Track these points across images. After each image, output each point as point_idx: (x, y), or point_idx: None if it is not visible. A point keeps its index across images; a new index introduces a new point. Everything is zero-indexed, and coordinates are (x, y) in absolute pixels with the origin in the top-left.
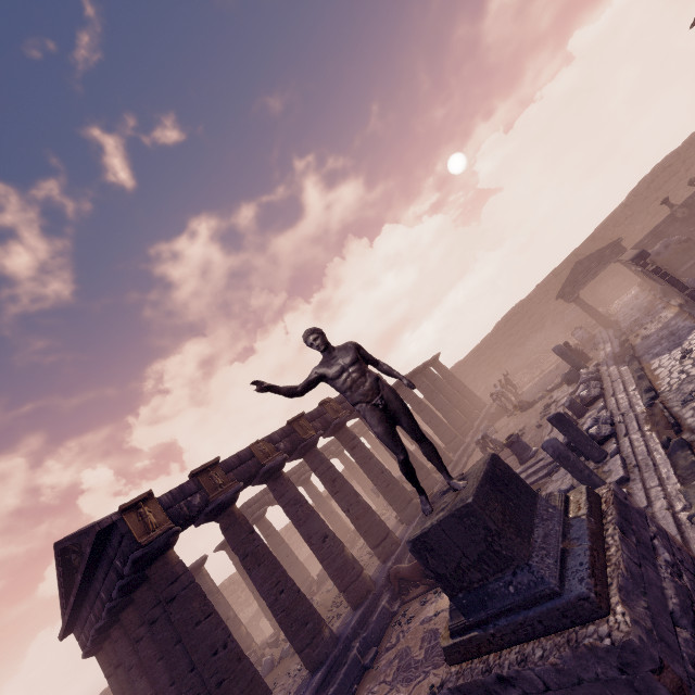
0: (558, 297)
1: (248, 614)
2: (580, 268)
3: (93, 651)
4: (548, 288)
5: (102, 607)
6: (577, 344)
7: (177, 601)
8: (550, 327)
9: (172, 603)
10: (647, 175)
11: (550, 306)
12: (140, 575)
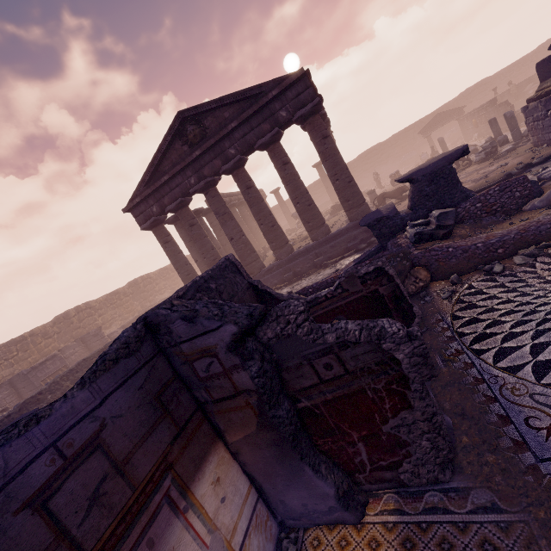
0: (422, 131)
1: (162, 298)
2: (438, 118)
3: (156, 223)
4: (399, 138)
5: (222, 163)
6: (419, 163)
7: (330, 138)
8: (390, 164)
9: (325, 139)
10: (473, 85)
11: (395, 151)
12: (281, 133)
